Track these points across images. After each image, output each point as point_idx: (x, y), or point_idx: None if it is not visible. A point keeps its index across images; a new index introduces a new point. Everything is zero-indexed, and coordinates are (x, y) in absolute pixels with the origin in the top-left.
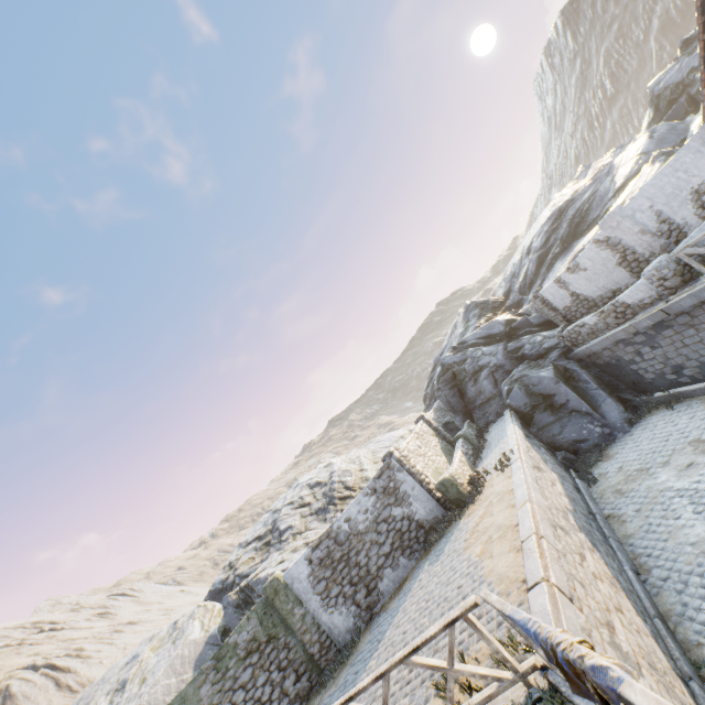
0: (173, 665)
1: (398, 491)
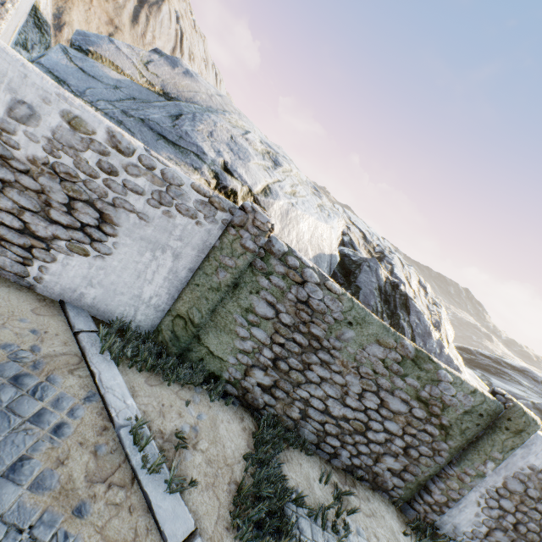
0: (316, 228)
1: None
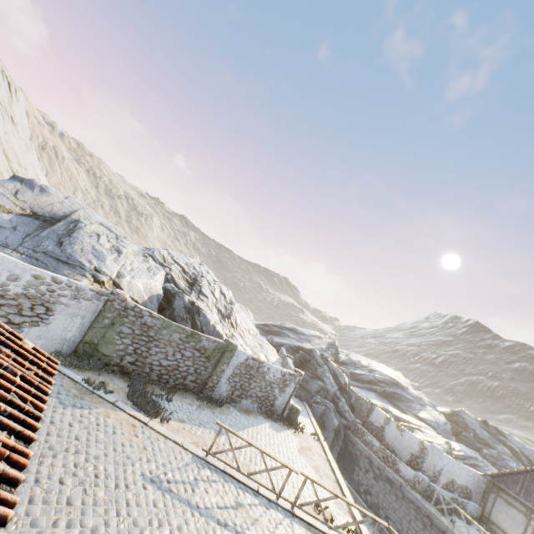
0: (147, 284)
1: (285, 387)
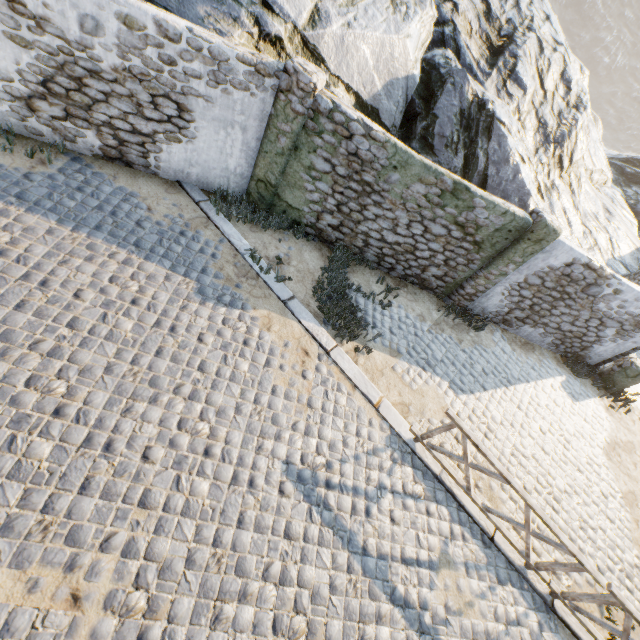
0: (382, 48)
1: (636, 331)
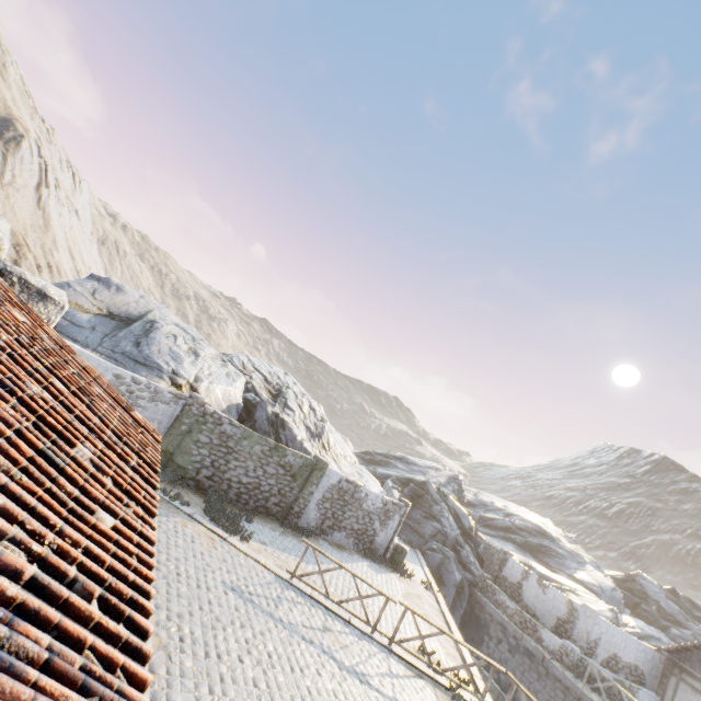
0: (226, 391)
1: (388, 519)
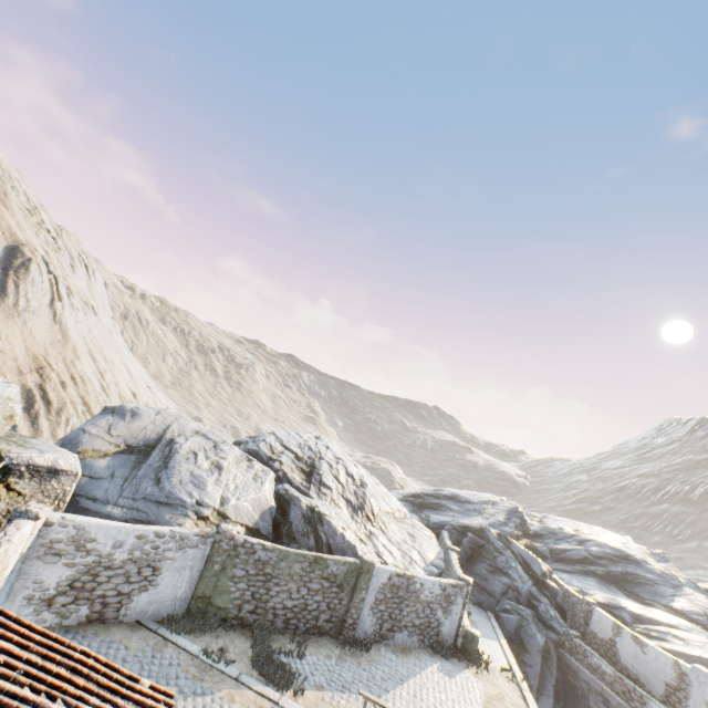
0: (255, 500)
1: (450, 605)
